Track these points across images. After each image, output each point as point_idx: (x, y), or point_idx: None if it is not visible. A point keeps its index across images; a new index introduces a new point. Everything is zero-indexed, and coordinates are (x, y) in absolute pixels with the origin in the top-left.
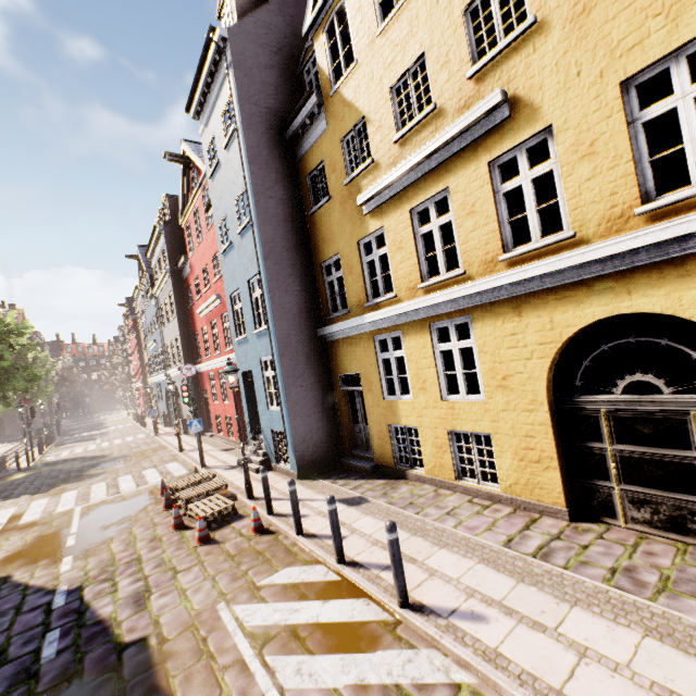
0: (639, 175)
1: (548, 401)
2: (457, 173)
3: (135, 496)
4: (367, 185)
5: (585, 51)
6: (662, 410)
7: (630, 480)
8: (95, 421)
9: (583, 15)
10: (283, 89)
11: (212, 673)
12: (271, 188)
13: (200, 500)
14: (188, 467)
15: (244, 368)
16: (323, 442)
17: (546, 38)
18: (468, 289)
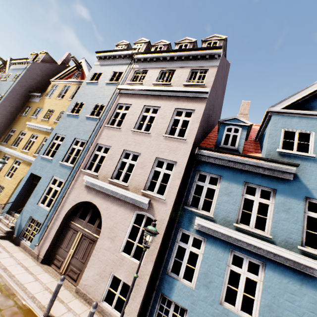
0: None
1: (18, 184)
2: (42, 134)
3: None
4: (32, 121)
5: None
6: None
7: None
8: None
9: None
10: (41, 83)
11: None
12: (12, 101)
13: None
14: None
15: None
16: None
17: None
18: (24, 155)
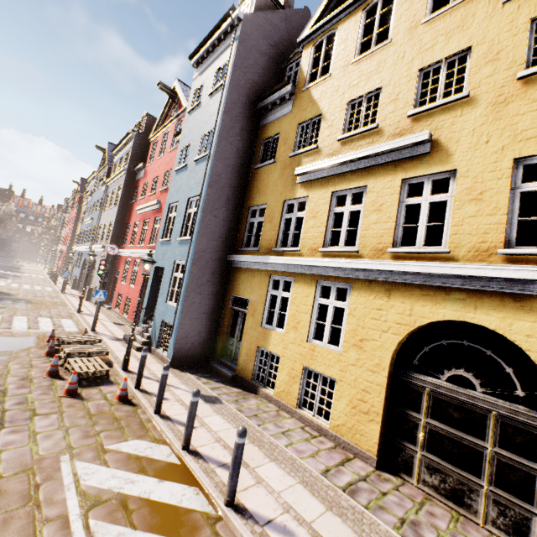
0: (508, 227)
1: (389, 369)
2: (377, 178)
3: (23, 336)
4: (306, 162)
5: (496, 129)
6: (472, 403)
7: (431, 449)
8: (13, 264)
9: (502, 104)
10: (268, 73)
11: (32, 523)
12: (233, 137)
13: (80, 358)
14: (80, 326)
15: (158, 263)
16: (200, 343)
17: (472, 110)
18: (357, 264)
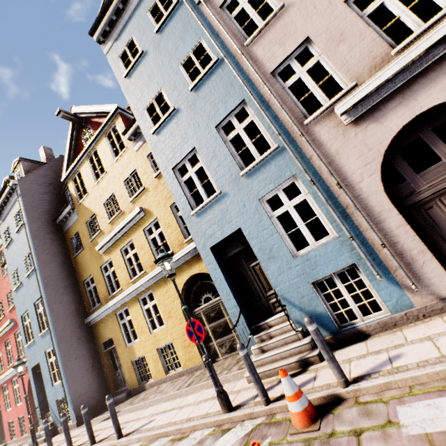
0: (183, 231)
1: (185, 316)
2: (134, 234)
3: None
4: (100, 241)
5: (159, 197)
6: (214, 305)
7: (216, 337)
8: None
9: (156, 188)
10: (54, 201)
11: None
12: (48, 249)
13: None
14: None
15: (33, 364)
16: (95, 392)
17: (149, 192)
18: (146, 278)
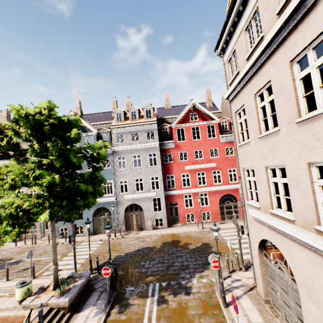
0: None
1: None
2: None
3: None
4: None
5: None
6: None
7: None
8: None
9: None
10: None
11: None
12: None
13: None
14: (235, 228)
15: None
16: None
17: None
18: None
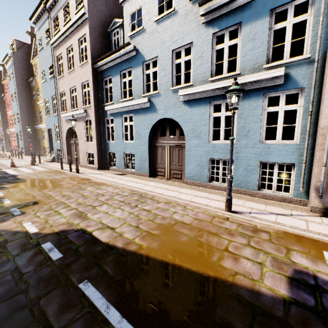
0: None
1: None
2: None
3: None
4: (40, 101)
5: None
6: None
7: None
8: None
9: None
10: (29, 69)
11: None
12: (23, 93)
13: None
14: None
15: (16, 132)
16: (33, 149)
17: None
18: None
